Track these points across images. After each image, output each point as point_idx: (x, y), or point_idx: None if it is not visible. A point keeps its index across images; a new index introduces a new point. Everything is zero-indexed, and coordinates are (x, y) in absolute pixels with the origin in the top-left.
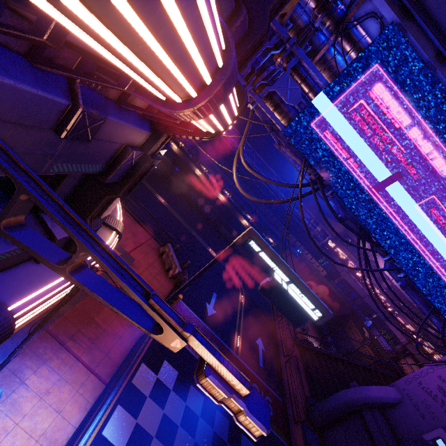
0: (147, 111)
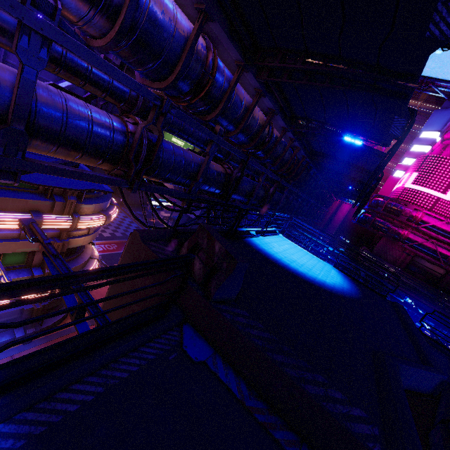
0: None
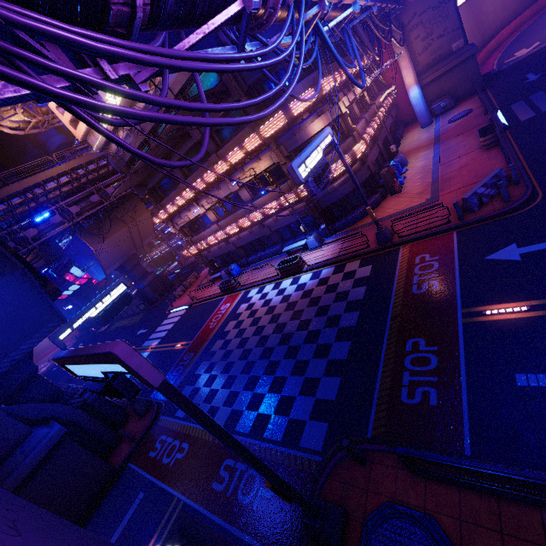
0: (258, 150)
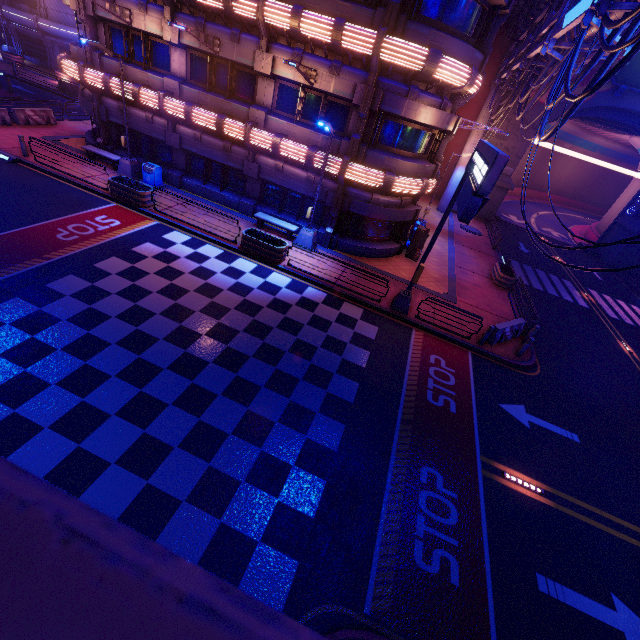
0: (349, 59)
